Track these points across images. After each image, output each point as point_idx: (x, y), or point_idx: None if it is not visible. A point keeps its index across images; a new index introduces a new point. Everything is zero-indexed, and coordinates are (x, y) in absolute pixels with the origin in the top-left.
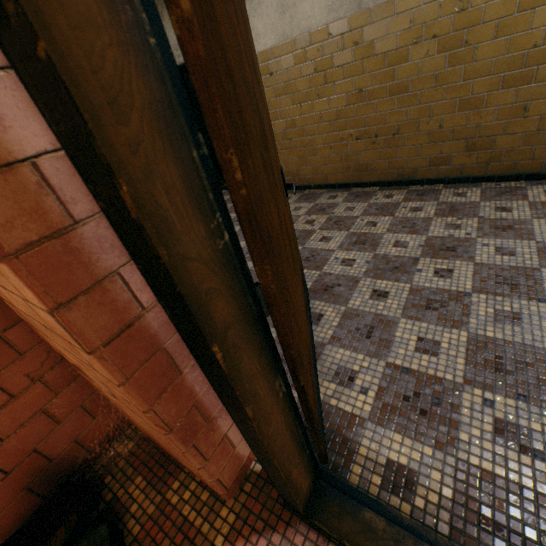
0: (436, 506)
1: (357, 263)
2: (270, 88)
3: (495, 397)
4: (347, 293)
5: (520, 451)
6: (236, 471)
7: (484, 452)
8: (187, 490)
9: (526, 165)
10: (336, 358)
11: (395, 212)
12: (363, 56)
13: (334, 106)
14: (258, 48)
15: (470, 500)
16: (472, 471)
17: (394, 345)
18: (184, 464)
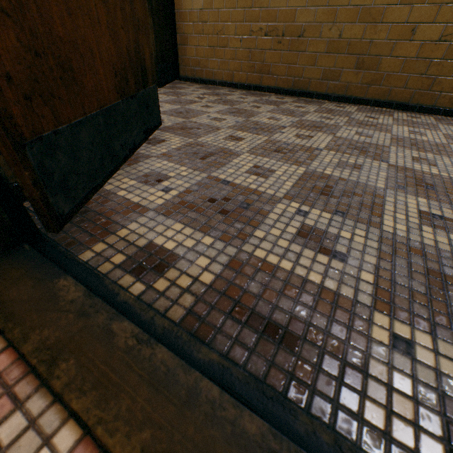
0: (183, 291)
1: (227, 121)
2: None
3: (312, 210)
4: (203, 133)
5: (320, 252)
6: None
7: (276, 249)
8: None
9: (399, 93)
10: (155, 167)
11: (281, 105)
12: None
13: None
14: None
15: (233, 288)
16: (252, 262)
17: (226, 167)
18: None
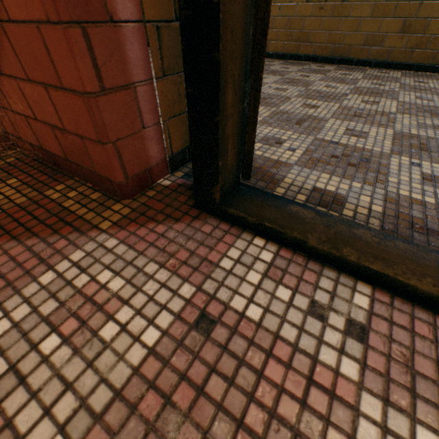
0: (365, 217)
1: (290, 91)
2: None
3: (422, 162)
4: (279, 103)
5: None
6: (140, 167)
7: (413, 190)
8: (73, 191)
9: None
10: (264, 132)
11: (326, 73)
12: None
13: None
14: None
15: (401, 214)
16: (402, 199)
17: (323, 131)
18: (74, 159)
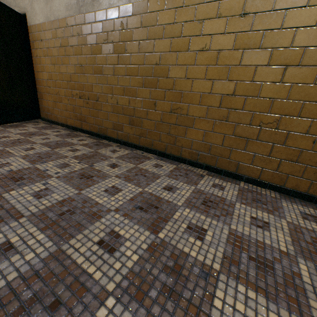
0: None
1: None
2: (41, 49)
3: None
4: None
5: None
6: None
7: None
8: None
9: (158, 144)
10: None
11: (61, 147)
12: (82, 43)
13: (70, 71)
14: (36, 21)
15: None
16: None
17: None
18: None
